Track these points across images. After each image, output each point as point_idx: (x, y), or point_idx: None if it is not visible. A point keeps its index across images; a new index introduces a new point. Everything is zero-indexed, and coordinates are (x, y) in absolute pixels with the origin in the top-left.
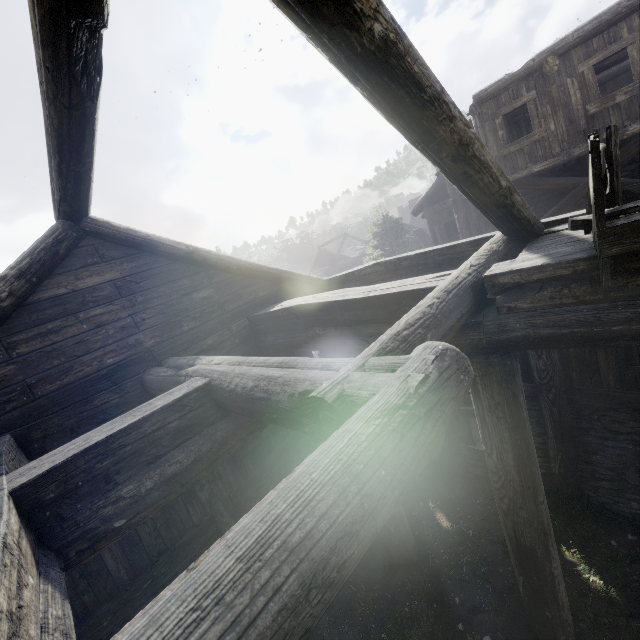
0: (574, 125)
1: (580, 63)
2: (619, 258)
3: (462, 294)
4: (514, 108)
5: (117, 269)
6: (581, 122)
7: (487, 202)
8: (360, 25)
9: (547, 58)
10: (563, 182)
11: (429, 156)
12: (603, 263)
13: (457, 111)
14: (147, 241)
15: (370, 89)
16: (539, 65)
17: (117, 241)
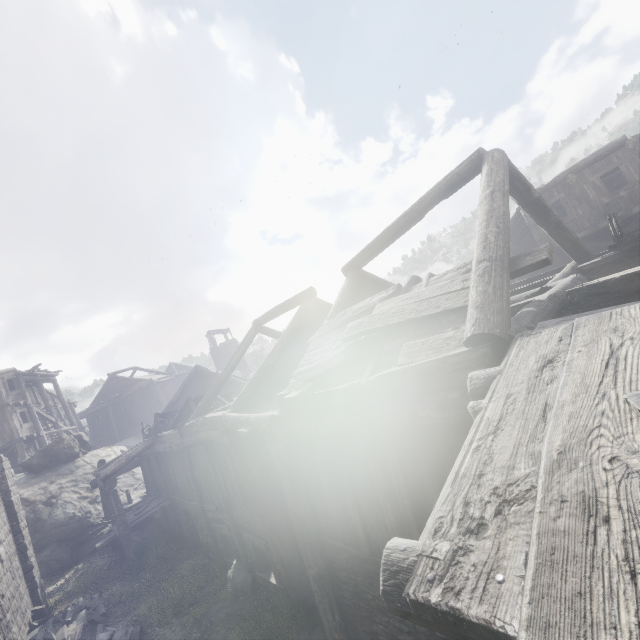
0: (595, 210)
1: (590, 176)
2: (628, 252)
3: (569, 275)
4: (550, 203)
5: (372, 293)
6: (600, 208)
7: (567, 244)
8: (531, 195)
9: (567, 175)
10: (596, 245)
11: (545, 228)
12: (622, 253)
13: (555, 213)
14: (381, 281)
15: (530, 209)
16: (563, 179)
17: (370, 280)
